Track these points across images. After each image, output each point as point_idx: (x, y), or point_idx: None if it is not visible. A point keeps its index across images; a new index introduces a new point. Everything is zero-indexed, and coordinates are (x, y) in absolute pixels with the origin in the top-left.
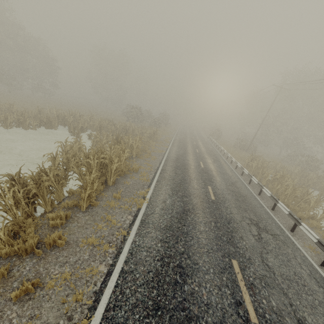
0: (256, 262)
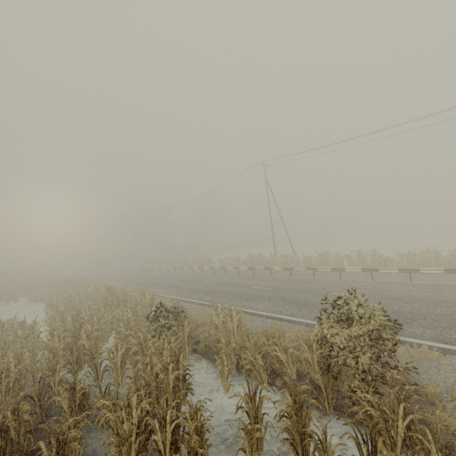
0: (151, 276)
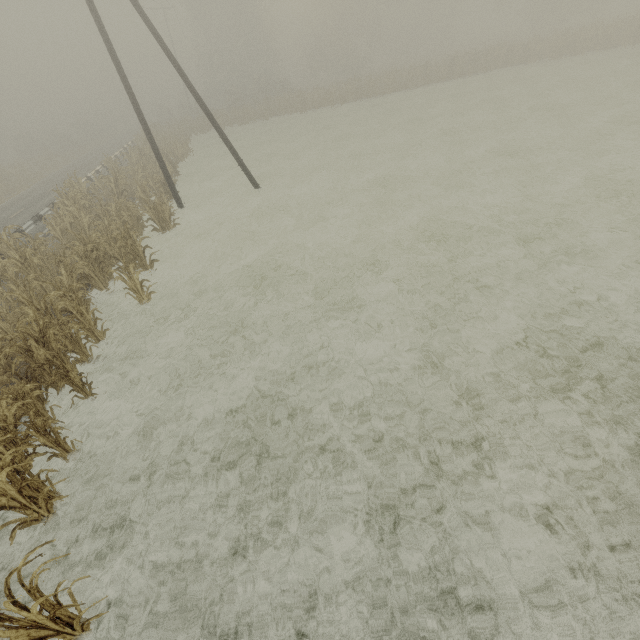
0: None
